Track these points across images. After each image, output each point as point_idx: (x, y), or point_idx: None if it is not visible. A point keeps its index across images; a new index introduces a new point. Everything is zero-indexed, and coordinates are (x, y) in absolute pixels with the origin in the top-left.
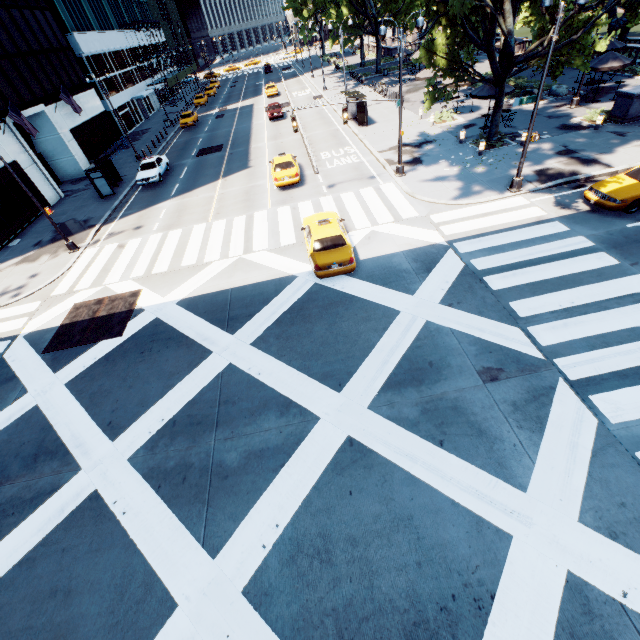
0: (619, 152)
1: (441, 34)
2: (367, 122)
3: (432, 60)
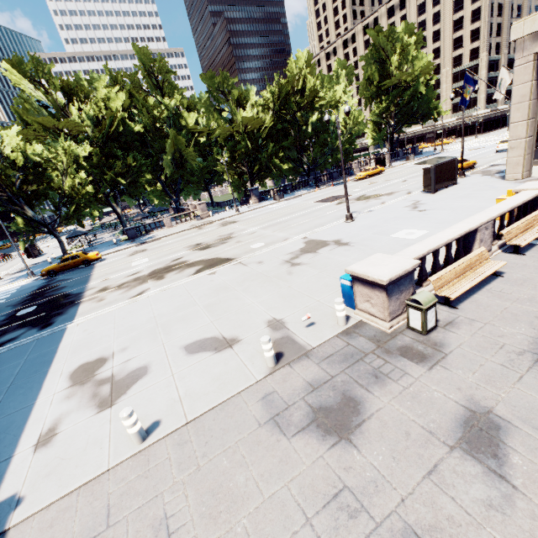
0: (102, 252)
1: (18, 218)
2: (34, 256)
3: (102, 221)
